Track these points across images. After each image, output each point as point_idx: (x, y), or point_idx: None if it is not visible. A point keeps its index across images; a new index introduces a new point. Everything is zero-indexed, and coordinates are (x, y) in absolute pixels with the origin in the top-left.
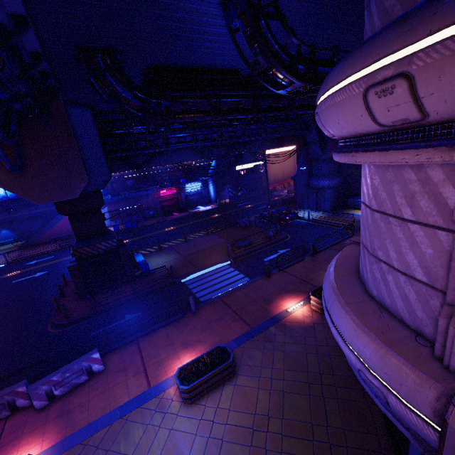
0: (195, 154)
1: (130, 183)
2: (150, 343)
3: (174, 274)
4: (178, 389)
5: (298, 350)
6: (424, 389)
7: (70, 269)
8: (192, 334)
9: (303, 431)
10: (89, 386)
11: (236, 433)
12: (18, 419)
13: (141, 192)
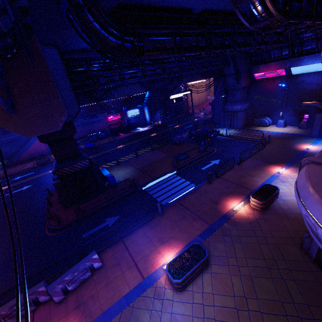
0: (141, 87)
1: (83, 111)
2: (133, 241)
3: (136, 183)
4: (169, 280)
5: (251, 241)
6: None
7: (55, 185)
8: (164, 232)
9: (277, 308)
10: (94, 280)
11: (224, 313)
12: (43, 311)
13: (94, 118)
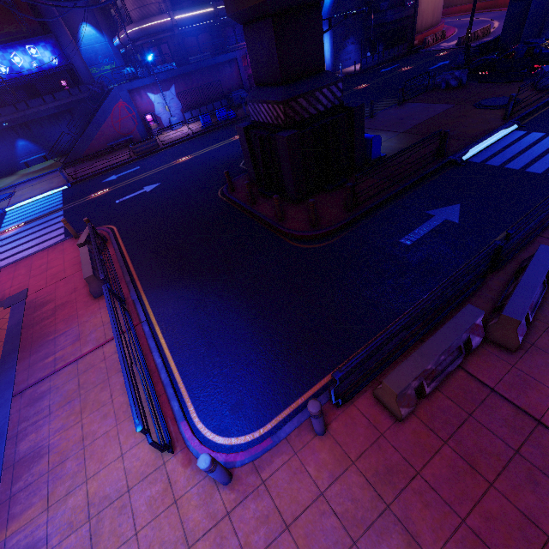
0: None
1: (189, 43)
2: None
3: (445, 148)
4: None
5: None
6: None
7: (288, 141)
8: None
9: None
10: None
11: None
12: (491, 368)
13: (222, 55)
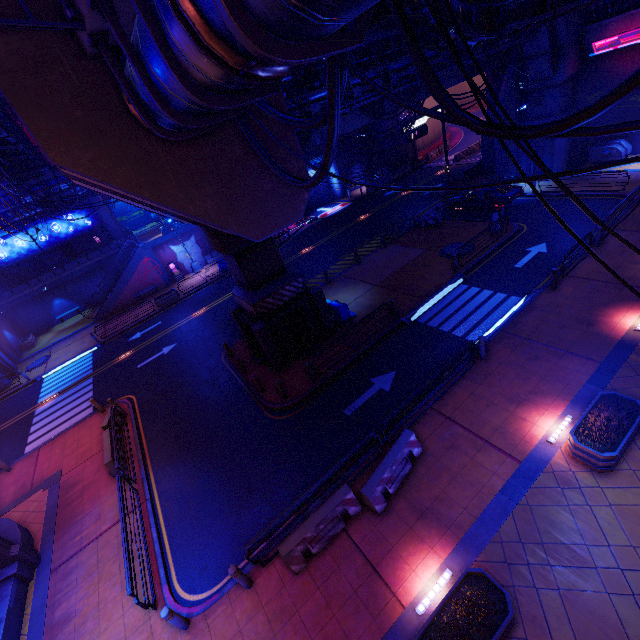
0: (360, 115)
1: None
2: (456, 408)
3: (396, 311)
4: (577, 458)
5: None
6: None
7: (259, 333)
8: (510, 386)
9: None
10: (424, 475)
11: None
12: (362, 529)
13: None
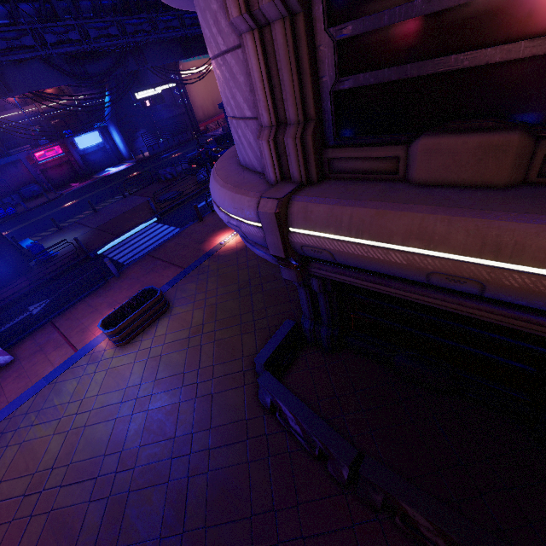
0: (56, 74)
1: None
2: (68, 319)
3: (84, 247)
4: (109, 339)
5: (230, 270)
6: (253, 202)
7: None
8: (119, 295)
9: (233, 322)
10: None
11: (174, 346)
12: None
13: (1, 159)
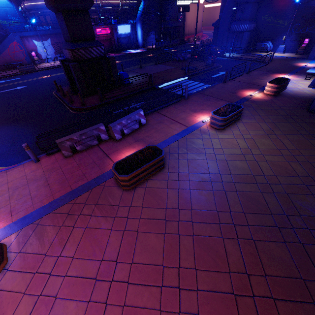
0: None
1: None
2: (167, 112)
3: (152, 81)
4: (211, 124)
5: (269, 109)
6: None
7: (73, 67)
8: (194, 107)
9: (294, 132)
10: (144, 130)
11: (258, 136)
12: (106, 144)
13: None
